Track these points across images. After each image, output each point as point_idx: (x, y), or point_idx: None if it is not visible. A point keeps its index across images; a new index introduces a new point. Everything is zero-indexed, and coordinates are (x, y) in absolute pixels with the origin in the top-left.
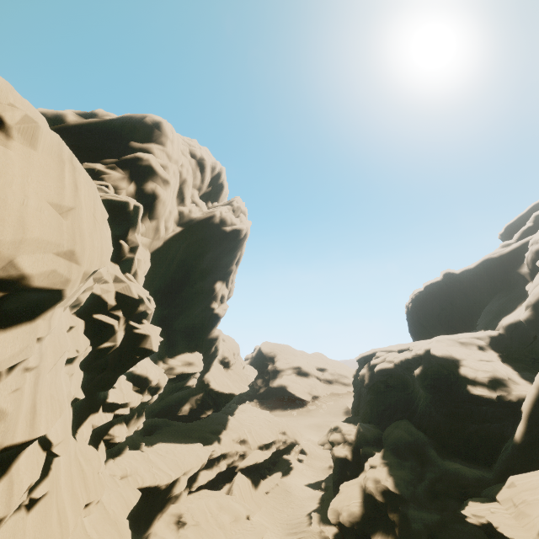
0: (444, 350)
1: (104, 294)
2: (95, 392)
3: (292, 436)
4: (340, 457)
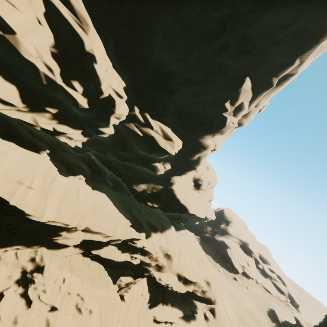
0: None
1: None
2: None
3: (214, 294)
4: None
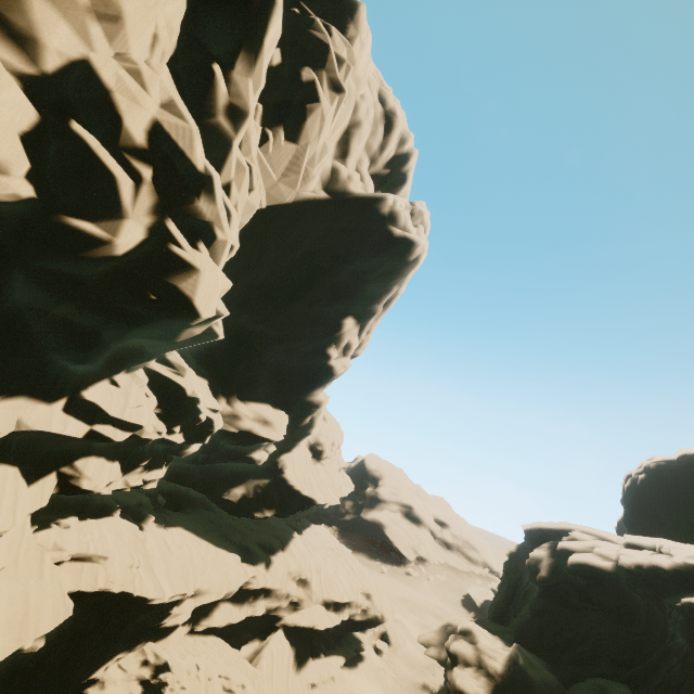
0: None
1: (120, 95)
2: (54, 357)
3: (379, 607)
4: (466, 693)
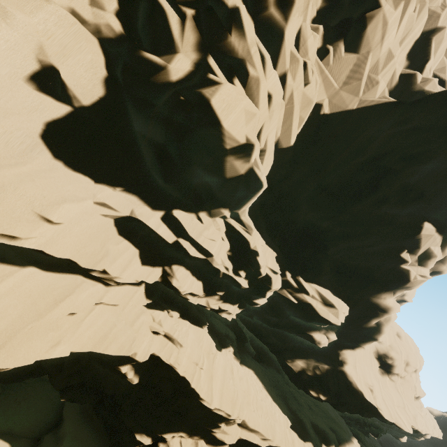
0: None
1: None
2: (156, 178)
3: None
4: None
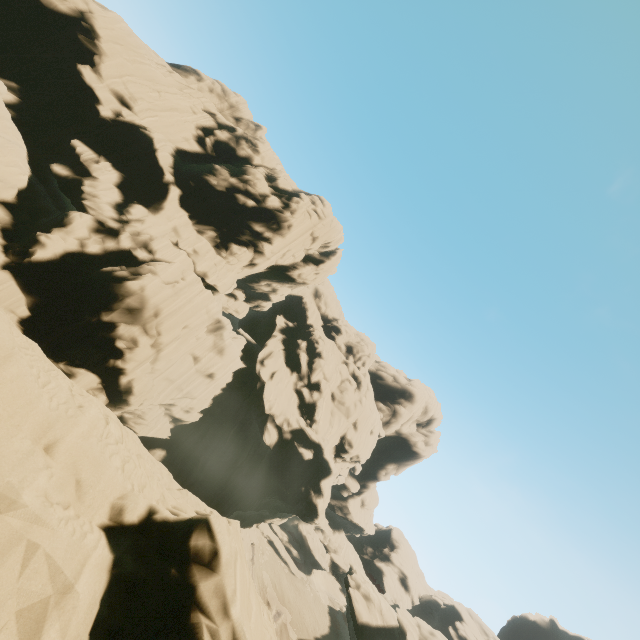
0: (460, 607)
1: None
2: None
3: None
4: None
